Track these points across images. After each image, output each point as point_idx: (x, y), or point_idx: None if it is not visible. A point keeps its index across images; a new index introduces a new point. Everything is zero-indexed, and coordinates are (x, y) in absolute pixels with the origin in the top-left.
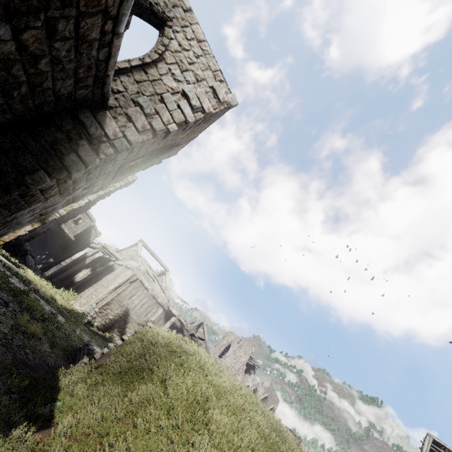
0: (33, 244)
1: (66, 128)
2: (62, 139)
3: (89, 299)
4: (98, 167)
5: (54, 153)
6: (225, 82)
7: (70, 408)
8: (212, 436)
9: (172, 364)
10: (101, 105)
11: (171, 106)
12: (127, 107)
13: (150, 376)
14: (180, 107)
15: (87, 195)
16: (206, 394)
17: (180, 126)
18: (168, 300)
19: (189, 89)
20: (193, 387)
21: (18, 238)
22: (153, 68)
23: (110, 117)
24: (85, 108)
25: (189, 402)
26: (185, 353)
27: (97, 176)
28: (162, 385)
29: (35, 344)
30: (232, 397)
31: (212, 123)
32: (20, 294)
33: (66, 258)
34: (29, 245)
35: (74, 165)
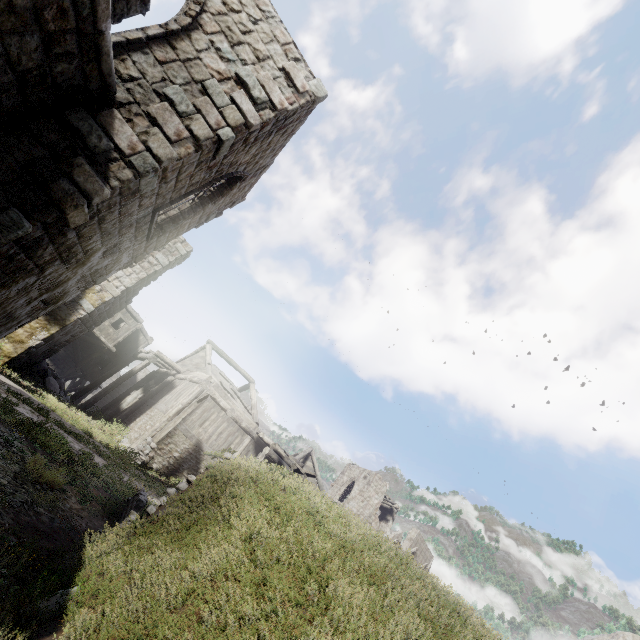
0: (59, 362)
1: (48, 138)
2: (44, 157)
3: (142, 432)
4: (114, 208)
5: (33, 180)
6: (303, 61)
7: (96, 595)
8: (339, 628)
9: (262, 510)
10: (104, 101)
11: (221, 99)
12: (148, 103)
13: (227, 532)
14: (235, 102)
15: (115, 270)
16: (321, 554)
17: (238, 133)
18: (257, 424)
19: (247, 72)
20: (298, 543)
21: (29, 351)
22: (185, 41)
23: (121, 119)
24: (77, 106)
25: (293, 570)
26: (283, 492)
27: (119, 228)
28: (247, 544)
29: (53, 498)
30: (366, 556)
31: (291, 136)
32: (32, 428)
33: (106, 377)
34: (53, 364)
35: (68, 198)
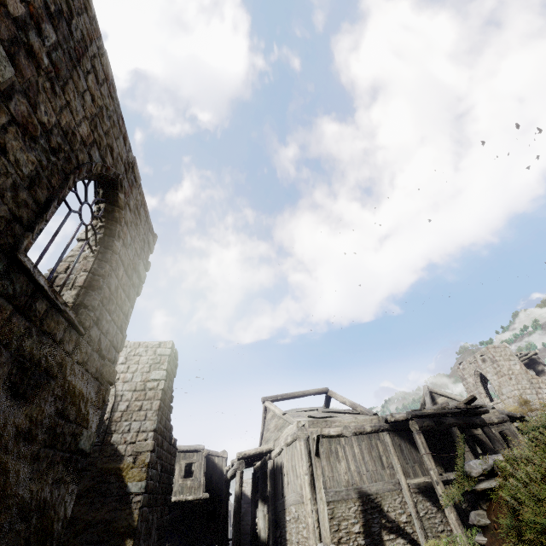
0: None
1: None
2: None
3: (305, 545)
4: None
5: None
6: None
7: None
8: None
9: None
10: None
11: None
12: None
13: None
14: None
15: (92, 413)
16: None
17: None
18: (374, 415)
19: None
20: None
21: None
22: None
23: None
24: None
25: None
26: None
27: None
28: None
29: None
30: None
31: (115, 94)
32: None
33: (224, 528)
34: None
35: None
